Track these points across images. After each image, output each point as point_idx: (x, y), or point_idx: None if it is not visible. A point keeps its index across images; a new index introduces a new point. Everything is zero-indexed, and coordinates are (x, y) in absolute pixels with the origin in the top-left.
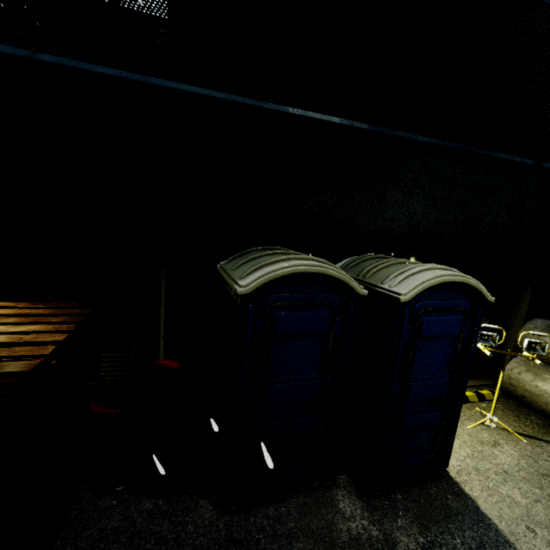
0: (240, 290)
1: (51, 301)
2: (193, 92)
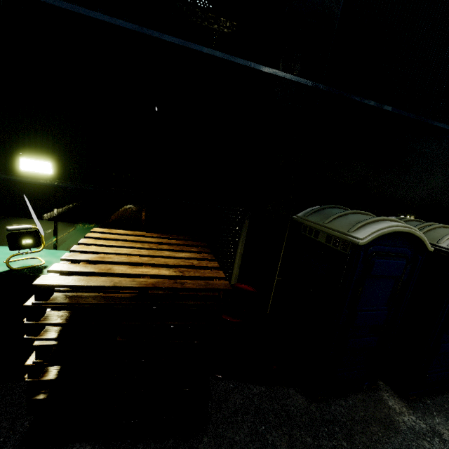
0: (360, 242)
1: (161, 232)
2: (294, 81)
